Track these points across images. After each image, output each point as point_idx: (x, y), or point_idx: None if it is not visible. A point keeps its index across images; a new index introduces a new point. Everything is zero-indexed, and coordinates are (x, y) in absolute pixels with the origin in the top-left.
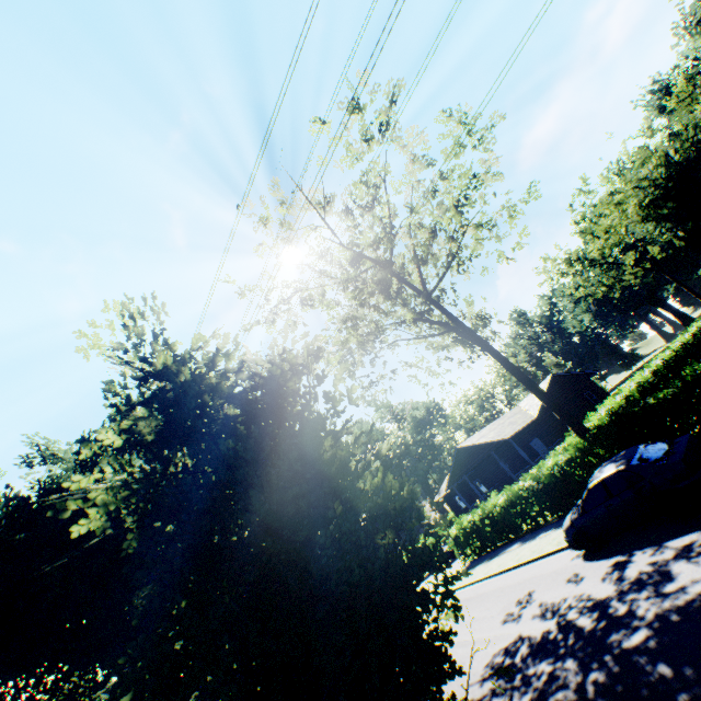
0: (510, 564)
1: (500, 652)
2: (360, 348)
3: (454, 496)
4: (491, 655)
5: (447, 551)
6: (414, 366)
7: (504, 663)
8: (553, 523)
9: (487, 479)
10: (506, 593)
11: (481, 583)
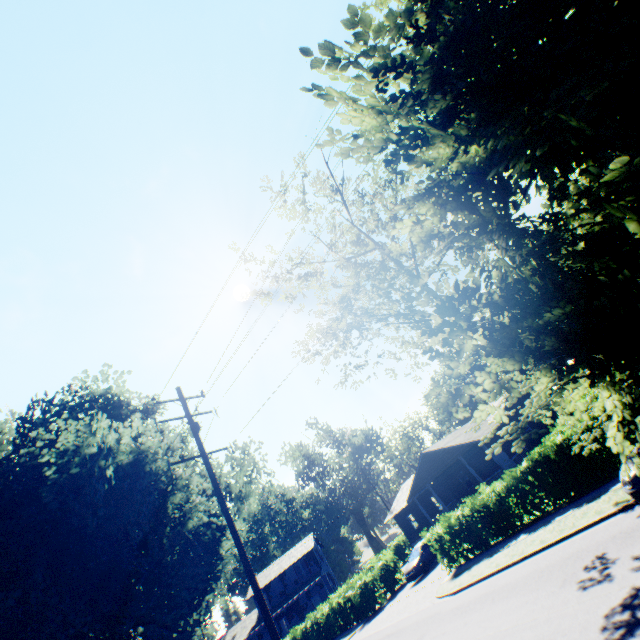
0: (535, 547)
1: (615, 610)
2: (354, 327)
3: (407, 515)
4: (601, 618)
5: (417, 565)
6: (394, 358)
7: (639, 616)
8: (567, 505)
9: (445, 493)
10: (554, 568)
11: (496, 575)
